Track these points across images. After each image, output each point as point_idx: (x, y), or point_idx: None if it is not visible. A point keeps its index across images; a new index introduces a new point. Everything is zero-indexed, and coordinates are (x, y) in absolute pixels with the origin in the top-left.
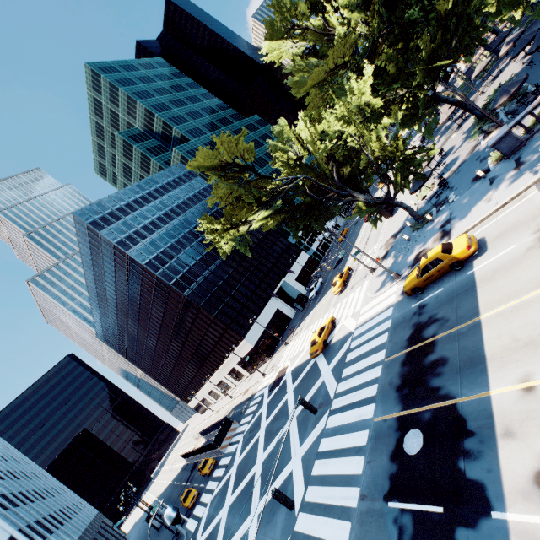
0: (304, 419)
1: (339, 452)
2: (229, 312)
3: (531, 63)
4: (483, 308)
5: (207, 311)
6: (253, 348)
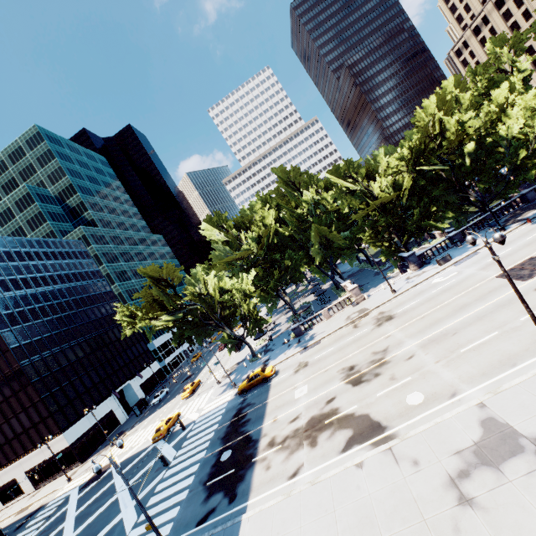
0: (138, 484)
1: (175, 483)
2: (60, 398)
3: (317, 299)
4: (270, 397)
5: (37, 390)
6: (68, 446)
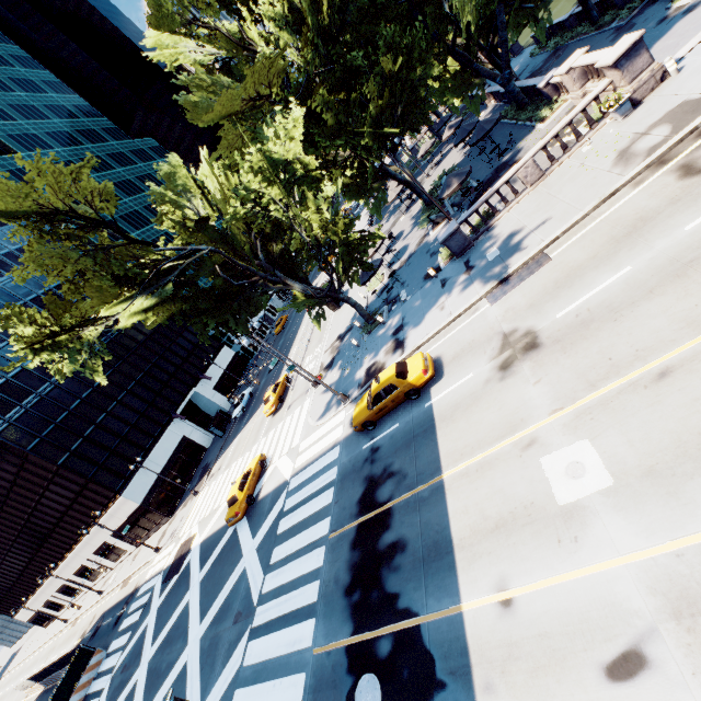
0: (211, 646)
1: None
2: (92, 453)
3: (471, 156)
4: (445, 461)
5: (45, 458)
6: (139, 507)
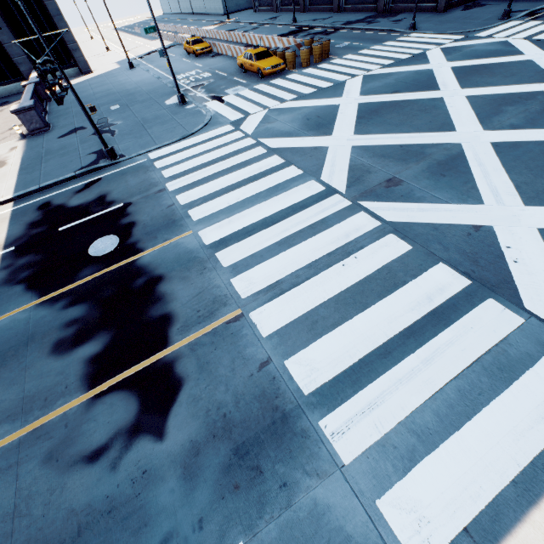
0: (414, 154)
1: (238, 186)
2: None
3: None
4: None
5: None
6: None
